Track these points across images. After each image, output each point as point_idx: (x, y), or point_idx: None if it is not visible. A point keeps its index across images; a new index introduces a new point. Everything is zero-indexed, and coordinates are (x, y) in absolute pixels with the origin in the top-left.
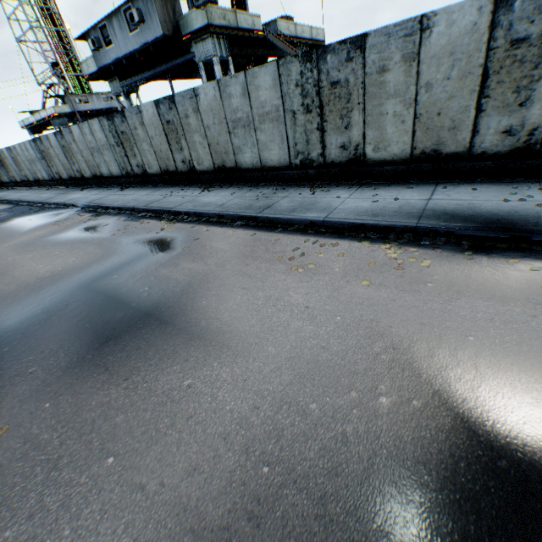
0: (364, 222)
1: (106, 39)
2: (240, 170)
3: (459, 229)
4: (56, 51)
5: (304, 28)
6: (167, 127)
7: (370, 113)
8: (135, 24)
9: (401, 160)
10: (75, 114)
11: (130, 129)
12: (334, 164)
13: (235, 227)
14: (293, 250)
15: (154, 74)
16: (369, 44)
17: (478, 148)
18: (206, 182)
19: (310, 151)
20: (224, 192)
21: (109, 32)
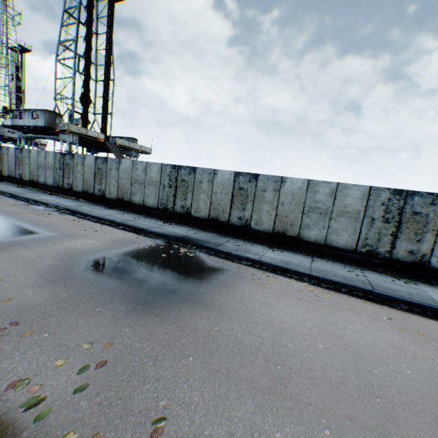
0: (36, 199)
1: (22, 116)
2: (39, 184)
3: (50, 204)
4: (10, 102)
5: (136, 145)
6: (18, 158)
7: (75, 176)
8: (34, 118)
9: (81, 192)
10: (2, 136)
11: (3, 154)
12: (66, 189)
13: (2, 195)
14: (5, 200)
15: (42, 137)
16: (75, 157)
17: (95, 193)
18: (25, 185)
19: (60, 183)
20: (23, 189)
21: (24, 115)
